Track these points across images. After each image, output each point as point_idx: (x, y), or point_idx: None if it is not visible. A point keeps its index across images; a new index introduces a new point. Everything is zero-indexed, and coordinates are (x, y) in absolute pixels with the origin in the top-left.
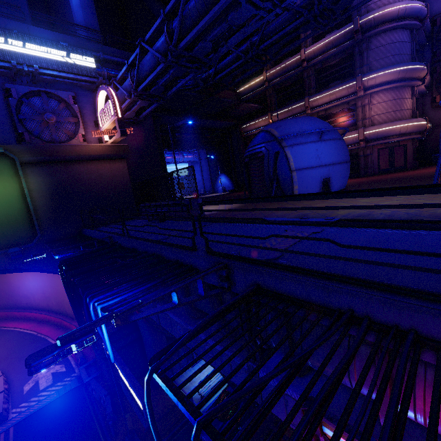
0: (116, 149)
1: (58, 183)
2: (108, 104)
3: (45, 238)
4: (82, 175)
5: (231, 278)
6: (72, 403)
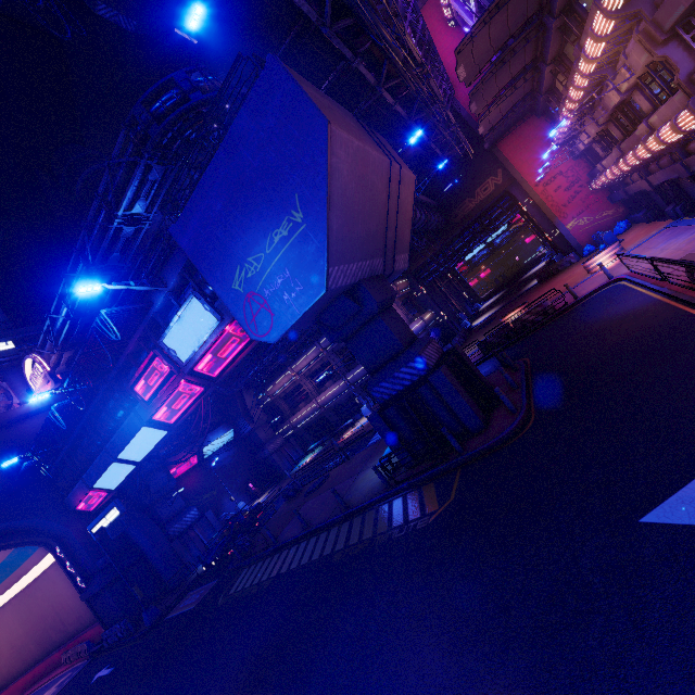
0: (55, 398)
1: (7, 445)
2: (36, 366)
3: (7, 493)
4: (28, 431)
5: (106, 378)
6: (87, 669)
